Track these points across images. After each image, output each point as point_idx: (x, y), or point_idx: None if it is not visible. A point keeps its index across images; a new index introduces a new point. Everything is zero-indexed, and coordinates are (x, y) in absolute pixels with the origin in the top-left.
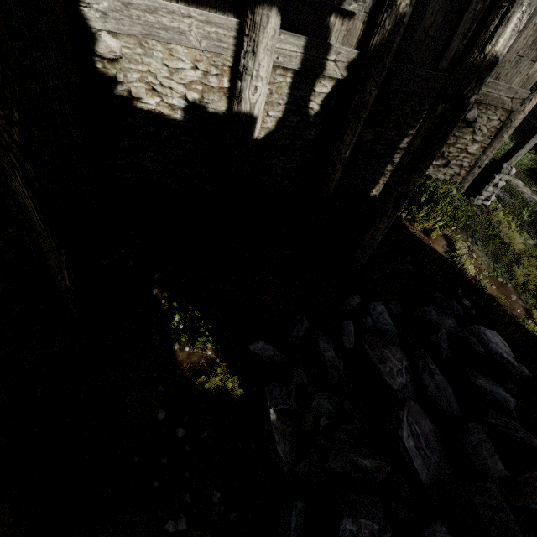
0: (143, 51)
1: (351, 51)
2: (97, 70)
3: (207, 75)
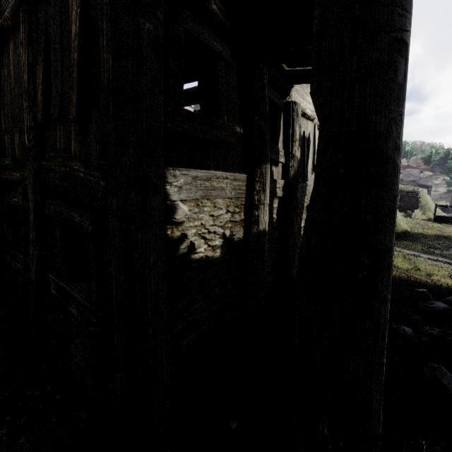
0: (199, 209)
1: (282, 181)
2: (167, 237)
3: (233, 214)
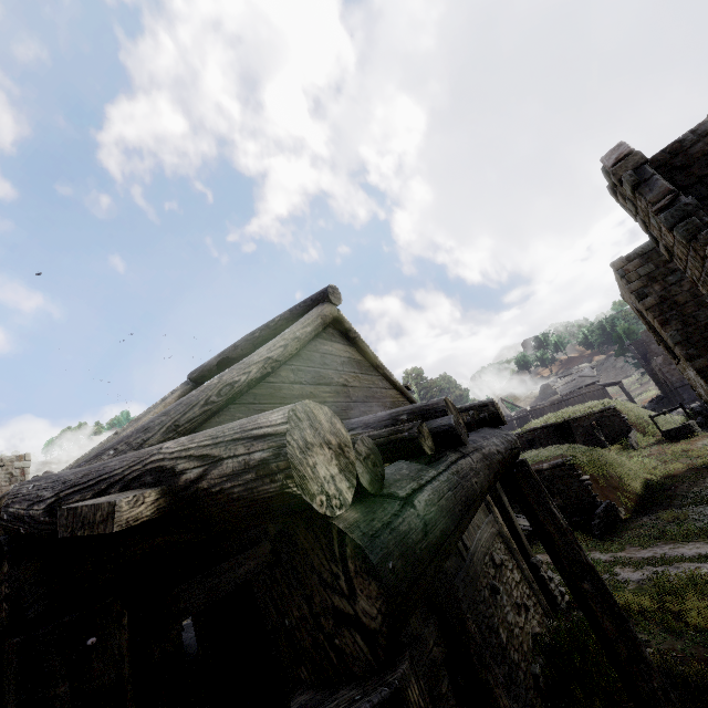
0: None
1: (433, 619)
2: None
3: None
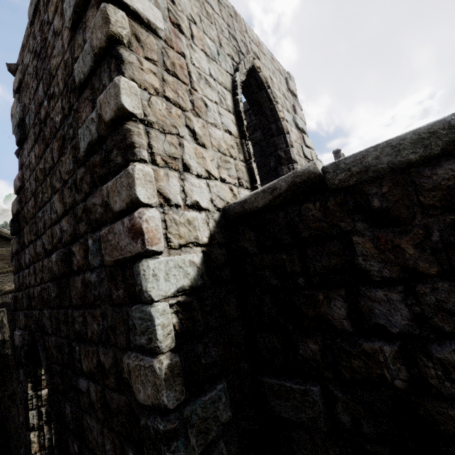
0: None
1: None
2: None
3: None
